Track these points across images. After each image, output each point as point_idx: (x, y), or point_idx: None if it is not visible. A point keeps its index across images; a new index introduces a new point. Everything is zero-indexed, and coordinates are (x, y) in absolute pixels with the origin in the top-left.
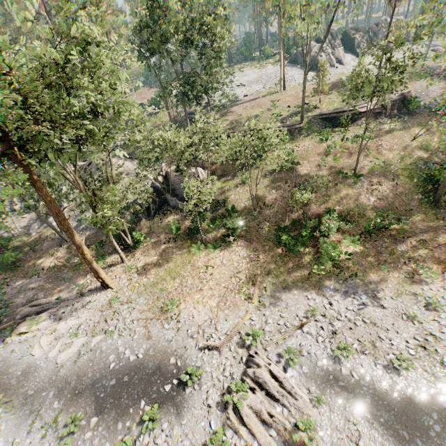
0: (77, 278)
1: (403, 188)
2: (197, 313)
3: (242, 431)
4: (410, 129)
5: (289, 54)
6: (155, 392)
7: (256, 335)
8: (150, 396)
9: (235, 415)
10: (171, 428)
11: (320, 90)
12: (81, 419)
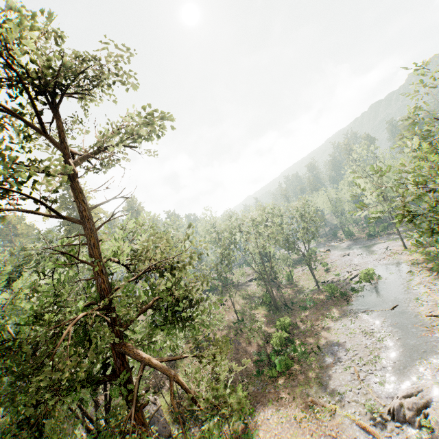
0: None
1: (262, 313)
2: None
3: None
4: (227, 295)
5: None
6: None
7: (371, 407)
8: None
9: None
10: None
11: None
12: None
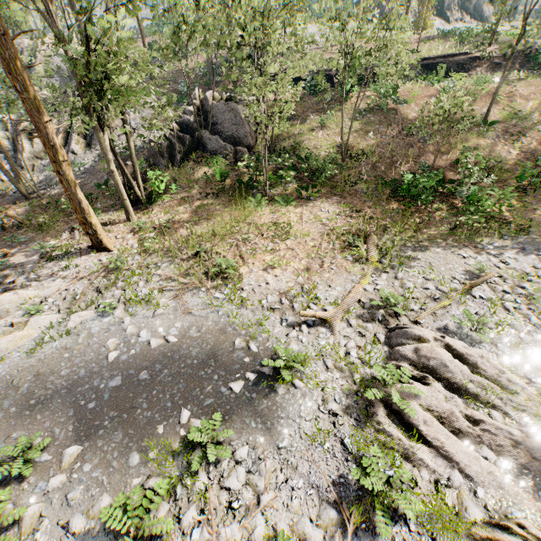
0: (42, 239)
1: None
2: (273, 278)
3: (420, 453)
4: None
5: None
6: (209, 395)
7: (394, 301)
8: (200, 403)
9: (395, 426)
10: (256, 459)
11: (421, 28)
12: (41, 452)
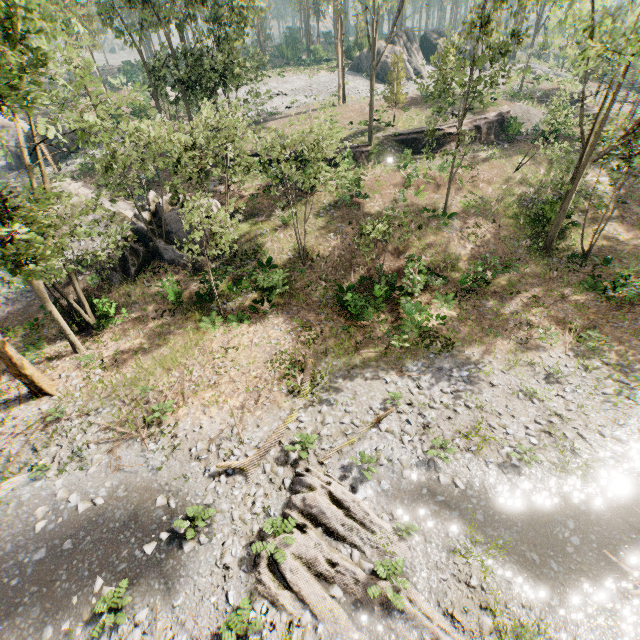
0: None
1: (508, 232)
2: (208, 420)
3: (283, 598)
4: (512, 157)
5: (350, 59)
6: (124, 560)
7: (306, 443)
8: (114, 569)
9: (273, 575)
10: (152, 619)
11: (395, 101)
12: None
